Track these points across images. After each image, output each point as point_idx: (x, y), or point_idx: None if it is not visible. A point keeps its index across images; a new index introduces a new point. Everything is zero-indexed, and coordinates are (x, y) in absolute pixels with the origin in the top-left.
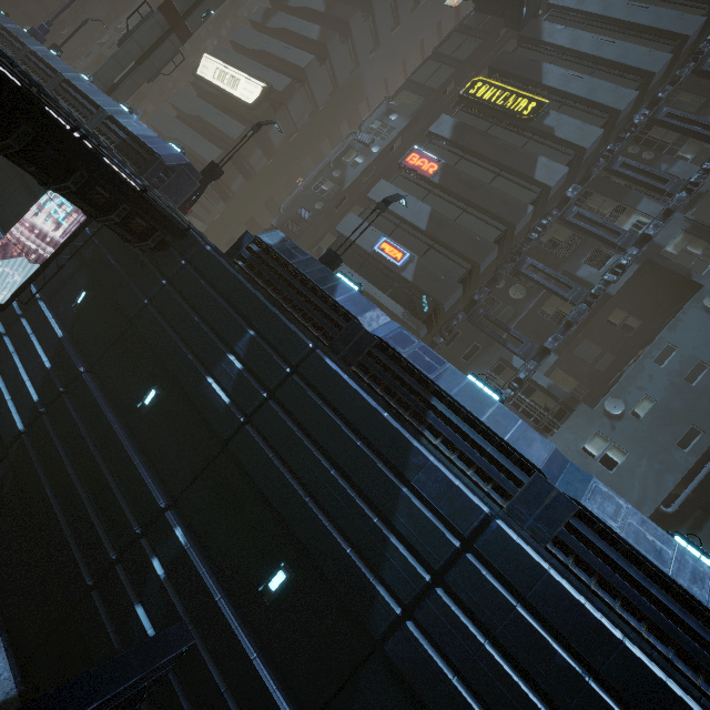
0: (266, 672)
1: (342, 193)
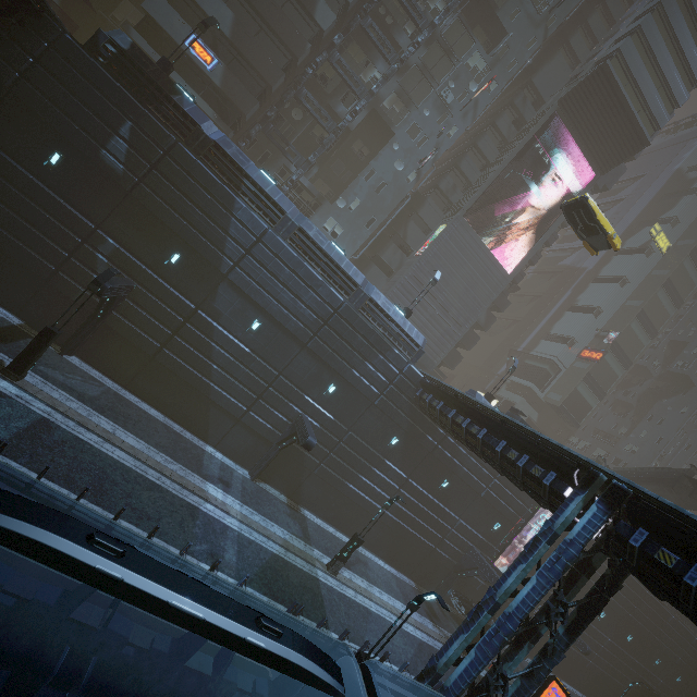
0: (177, 292)
1: None
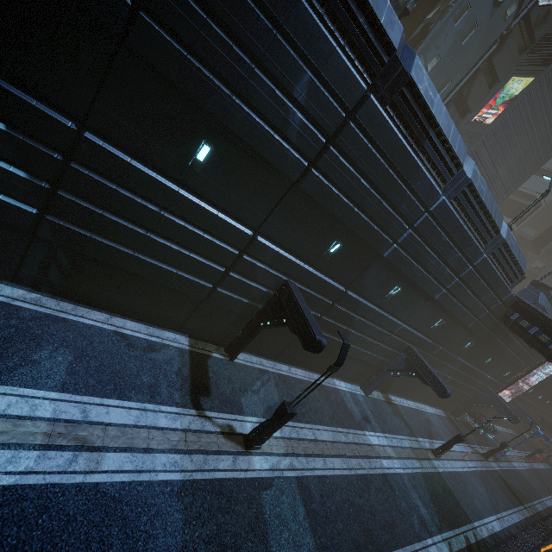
0: (331, 281)
1: None
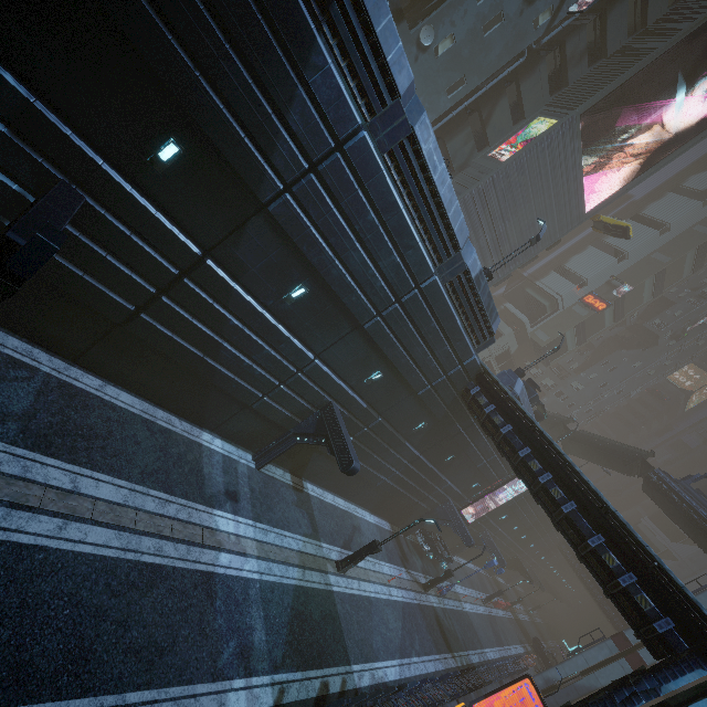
0: (169, 223)
1: None
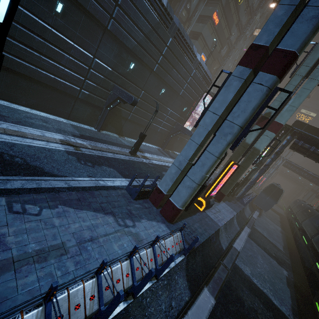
0: None
1: (188, 19)
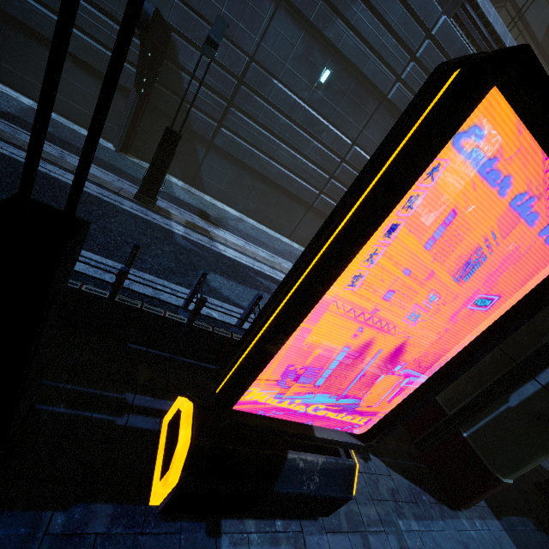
0: None
1: None
